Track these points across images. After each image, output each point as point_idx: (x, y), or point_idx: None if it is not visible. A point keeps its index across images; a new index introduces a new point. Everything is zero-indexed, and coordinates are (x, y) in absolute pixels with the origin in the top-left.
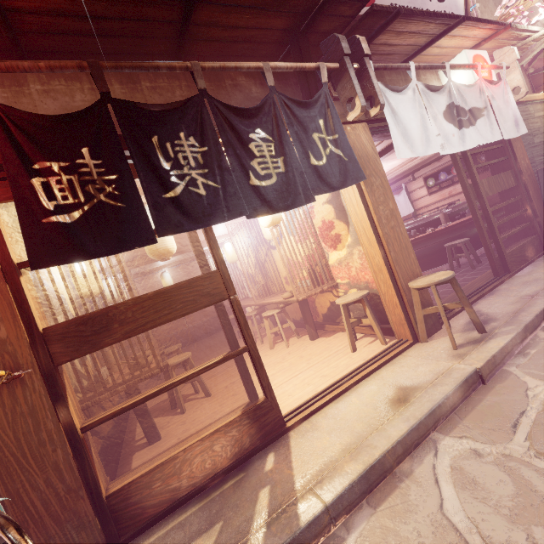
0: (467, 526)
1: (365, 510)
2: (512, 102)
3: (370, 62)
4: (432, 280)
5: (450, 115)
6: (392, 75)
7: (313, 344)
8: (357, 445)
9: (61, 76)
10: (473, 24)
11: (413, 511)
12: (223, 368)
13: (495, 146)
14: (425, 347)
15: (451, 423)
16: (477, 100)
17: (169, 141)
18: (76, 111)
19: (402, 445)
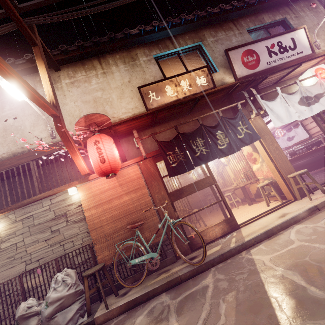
0: (294, 238)
1: (266, 241)
2: None
3: (257, 96)
4: (296, 173)
5: (302, 102)
6: (272, 89)
7: (250, 206)
8: (264, 227)
9: (163, 127)
10: (308, 62)
11: (280, 239)
12: (209, 219)
13: None
14: (299, 201)
15: (301, 222)
16: (319, 90)
17: (194, 141)
18: (173, 139)
19: (280, 226)
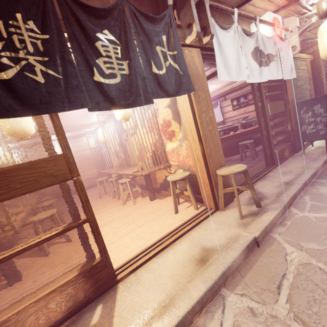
0: None
1: None
2: (291, 55)
3: None
4: (232, 170)
5: (256, 55)
6: (221, 19)
7: (151, 204)
8: (166, 304)
9: None
10: None
11: None
12: None
13: (276, 83)
14: (222, 214)
15: (236, 281)
16: (272, 49)
17: (1, 19)
18: None
19: (200, 304)
